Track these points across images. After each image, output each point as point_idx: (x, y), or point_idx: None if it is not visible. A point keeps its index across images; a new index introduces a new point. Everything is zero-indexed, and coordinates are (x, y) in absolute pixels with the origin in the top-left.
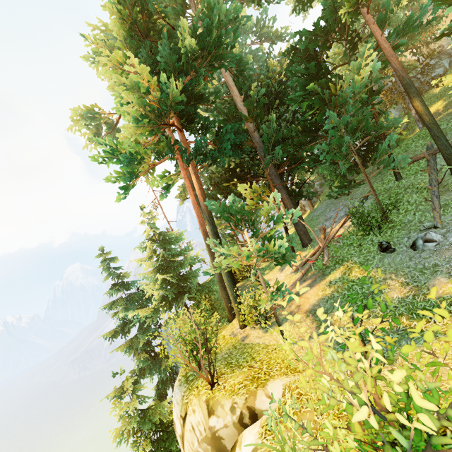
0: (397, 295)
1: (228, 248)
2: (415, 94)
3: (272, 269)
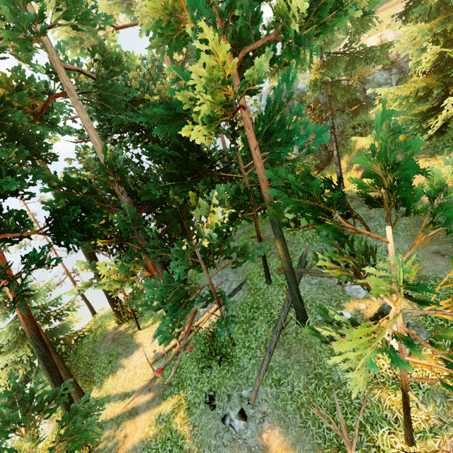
0: None
1: None
2: (278, 235)
3: (154, 323)
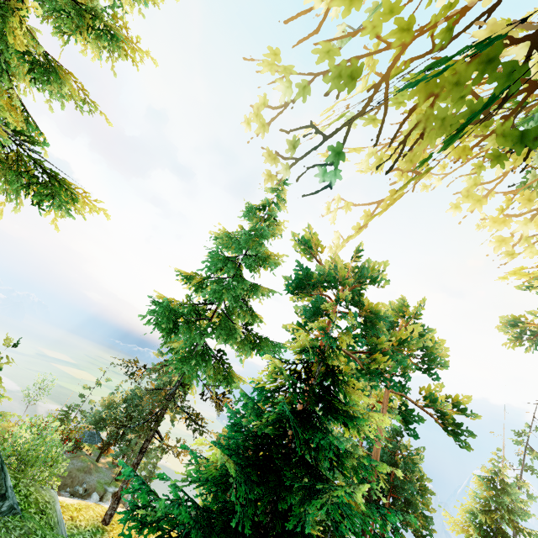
0: None
1: None
2: None
3: None
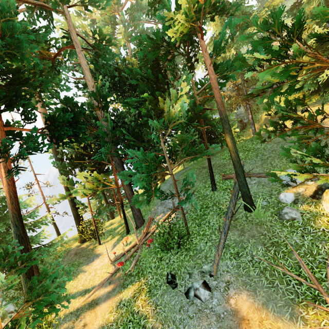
0: None
1: None
2: (228, 130)
3: (112, 238)
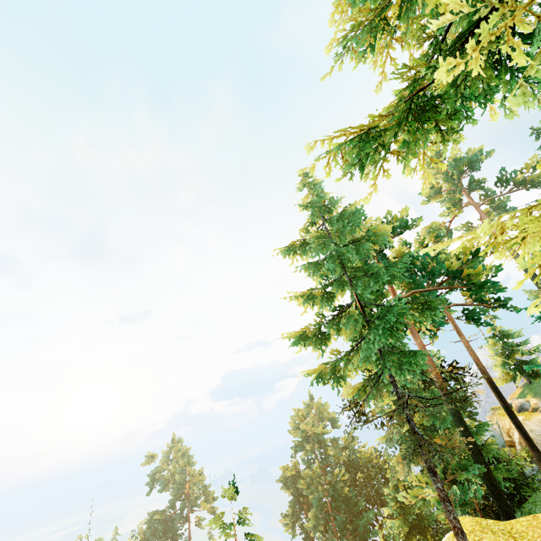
0: None
1: None
2: None
3: None
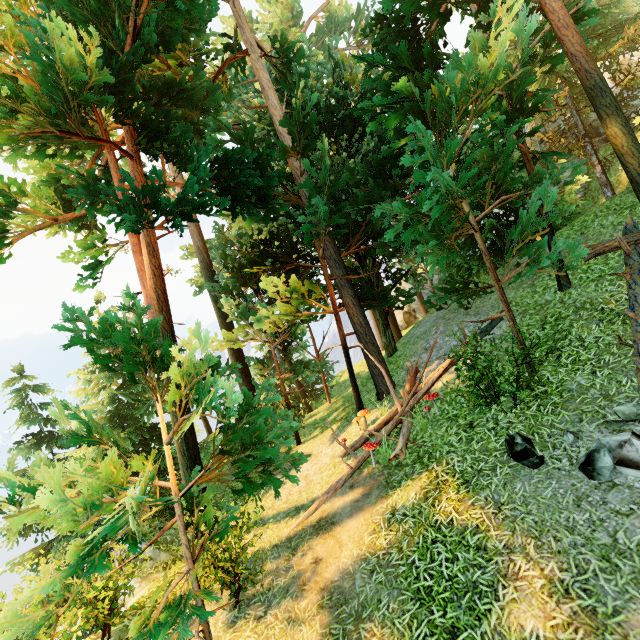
0: (534, 625)
1: (49, 464)
2: (612, 108)
3: (325, 430)
